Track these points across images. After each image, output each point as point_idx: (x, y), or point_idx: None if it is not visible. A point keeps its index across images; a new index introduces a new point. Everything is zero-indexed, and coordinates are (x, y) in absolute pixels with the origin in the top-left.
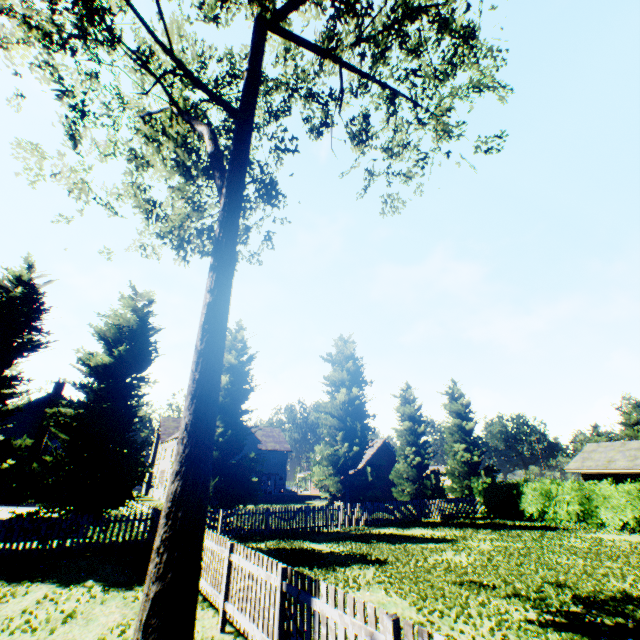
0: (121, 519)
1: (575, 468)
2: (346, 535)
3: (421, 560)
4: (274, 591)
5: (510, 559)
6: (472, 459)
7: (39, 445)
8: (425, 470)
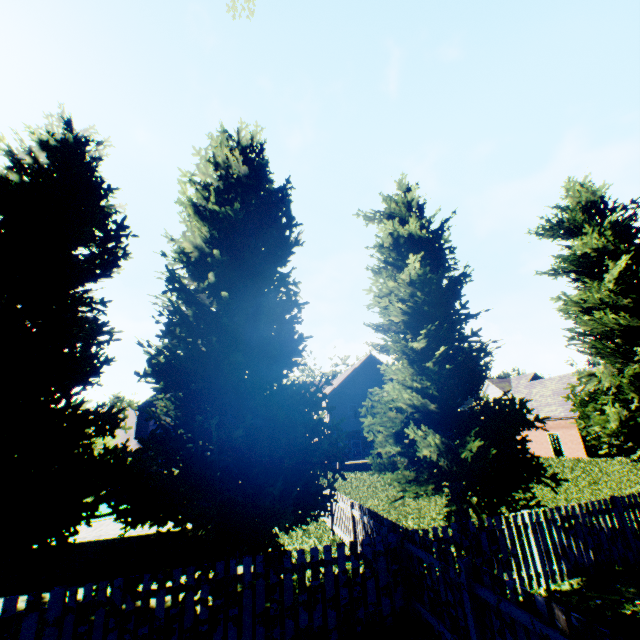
0: (325, 560)
1: None
2: None
3: None
4: None
5: None
6: None
7: None
8: None
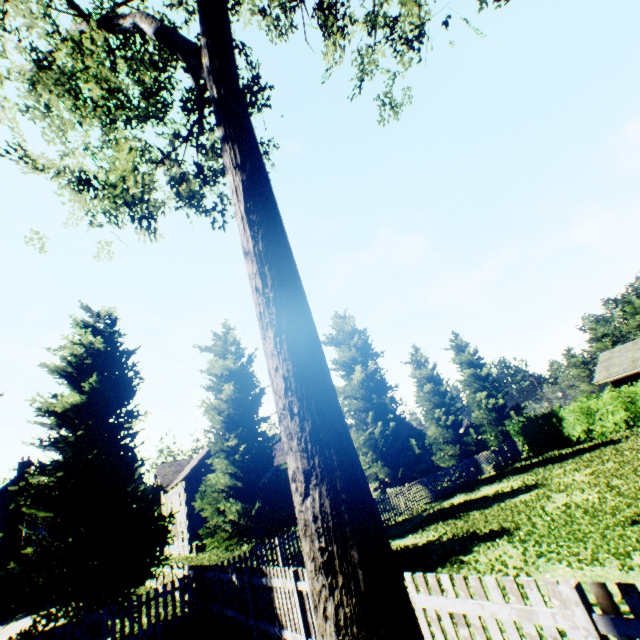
0: (155, 596)
1: (604, 378)
2: (421, 519)
3: (543, 514)
4: (559, 639)
5: (633, 479)
6: (497, 404)
7: (17, 541)
8: (460, 427)
